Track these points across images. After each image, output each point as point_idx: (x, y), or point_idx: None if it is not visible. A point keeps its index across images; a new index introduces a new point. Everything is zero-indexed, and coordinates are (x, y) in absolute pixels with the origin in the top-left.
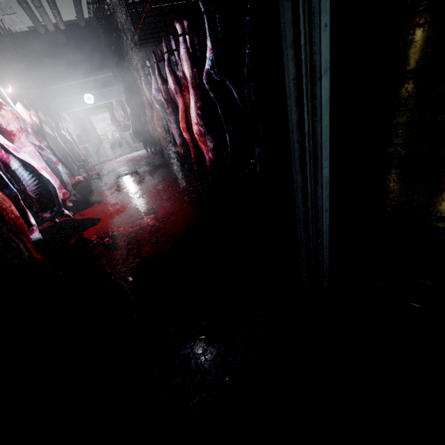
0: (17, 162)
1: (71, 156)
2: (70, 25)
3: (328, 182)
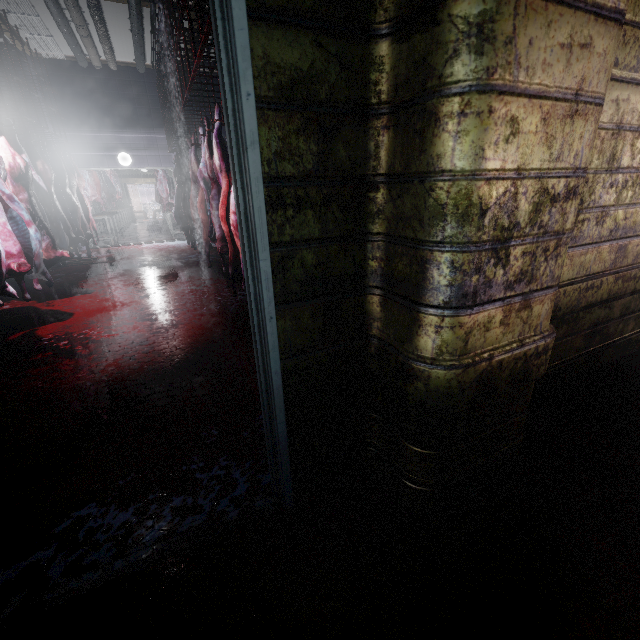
0: None
1: (65, 224)
2: (125, 67)
3: (271, 280)
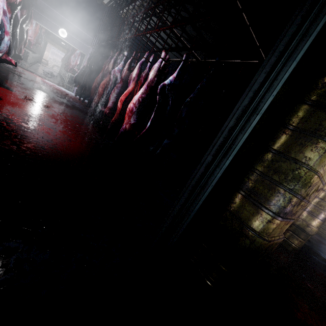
0: None
1: (15, 43)
2: None
3: (224, 169)
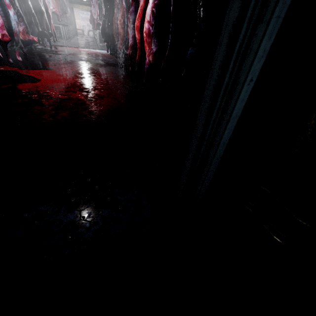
0: None
1: (35, 20)
2: None
3: (280, 21)
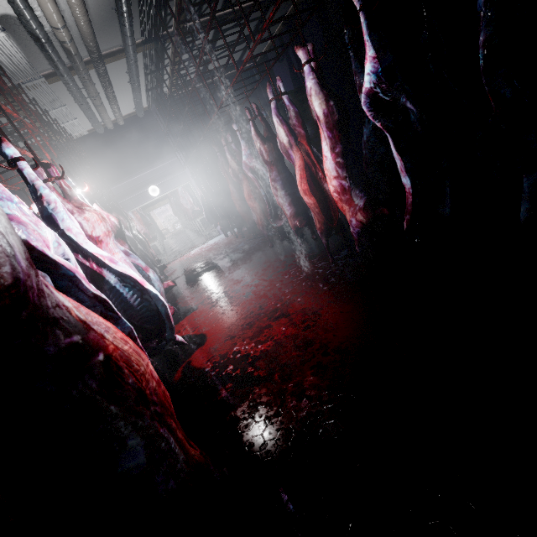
0: (112, 277)
1: (149, 258)
2: (129, 119)
3: None
